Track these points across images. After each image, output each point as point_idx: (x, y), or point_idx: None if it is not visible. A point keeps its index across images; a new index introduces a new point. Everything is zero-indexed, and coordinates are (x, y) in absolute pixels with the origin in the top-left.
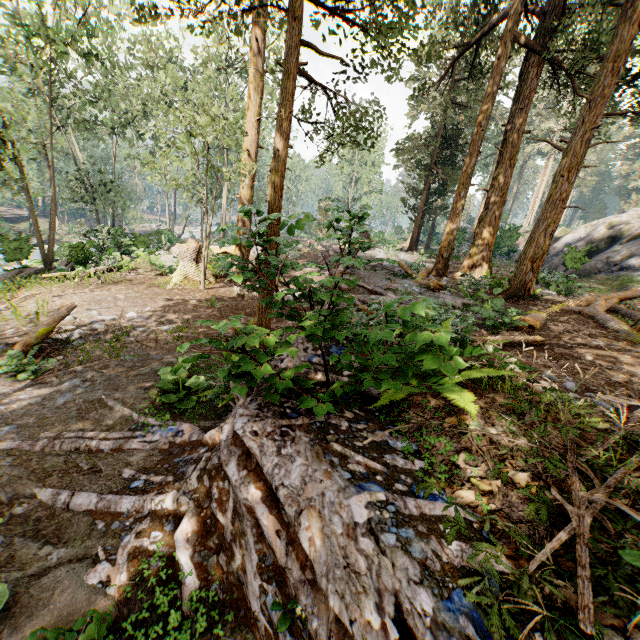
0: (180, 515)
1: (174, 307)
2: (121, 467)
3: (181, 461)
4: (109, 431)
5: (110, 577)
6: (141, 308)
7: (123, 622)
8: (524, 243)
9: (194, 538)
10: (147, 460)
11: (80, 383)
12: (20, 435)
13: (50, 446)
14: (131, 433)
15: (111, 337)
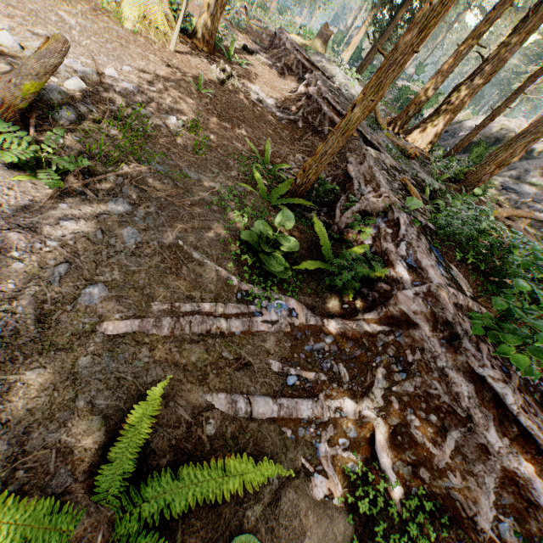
0: (361, 425)
1: (161, 78)
2: (265, 357)
3: (313, 351)
4: (219, 301)
5: (330, 490)
6: (117, 63)
7: (376, 537)
8: (429, 109)
9: (390, 452)
10: (280, 347)
11: (131, 208)
12: (123, 305)
13: (178, 328)
14: (246, 308)
15: (109, 115)
